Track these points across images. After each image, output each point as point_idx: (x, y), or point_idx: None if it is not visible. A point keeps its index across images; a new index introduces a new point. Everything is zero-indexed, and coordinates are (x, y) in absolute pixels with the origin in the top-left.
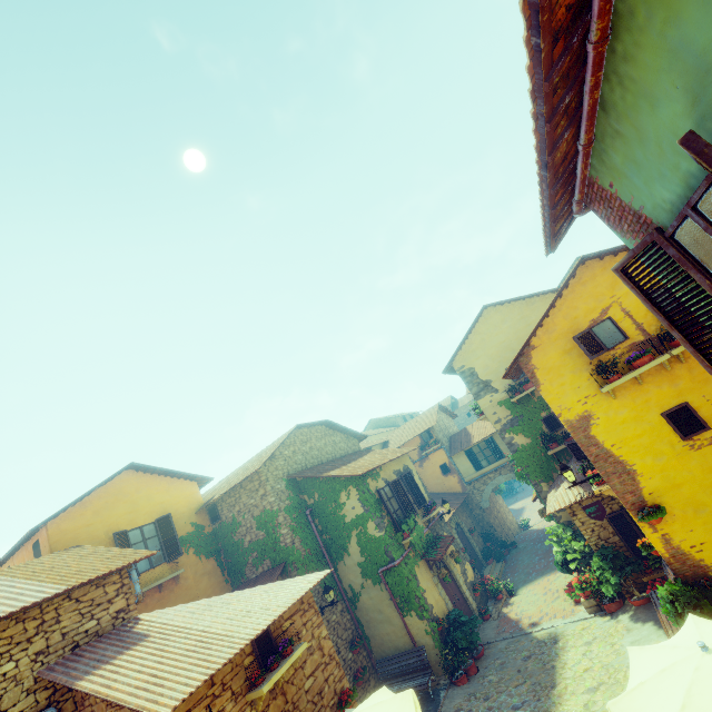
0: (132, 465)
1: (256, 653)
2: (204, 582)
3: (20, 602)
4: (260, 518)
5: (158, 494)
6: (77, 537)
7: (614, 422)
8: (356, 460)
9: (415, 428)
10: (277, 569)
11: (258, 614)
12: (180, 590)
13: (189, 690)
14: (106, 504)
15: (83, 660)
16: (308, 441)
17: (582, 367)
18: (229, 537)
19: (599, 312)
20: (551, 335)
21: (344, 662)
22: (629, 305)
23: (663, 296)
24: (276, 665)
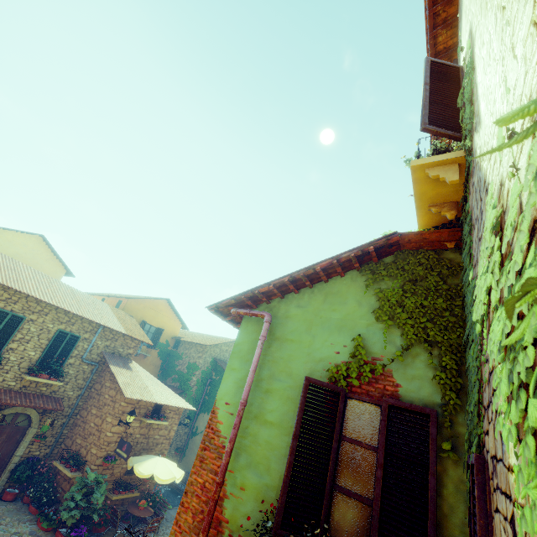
0: (168, 299)
1: (154, 408)
2: (151, 367)
3: (115, 327)
4: (191, 364)
5: (166, 318)
6: (133, 311)
7: None
8: None
9: None
10: (179, 390)
11: (164, 398)
12: (143, 362)
13: (135, 397)
14: (149, 306)
15: (114, 359)
16: None
17: None
18: (174, 359)
19: None
20: None
21: (169, 451)
22: None
23: None
24: (155, 419)
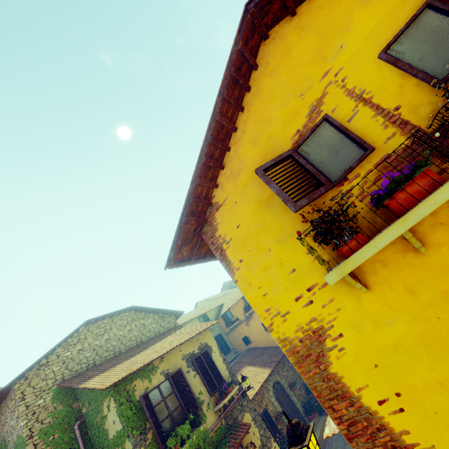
0: None
1: None
2: None
3: None
4: (16, 445)
5: None
6: None
7: (375, 345)
8: (150, 346)
9: (240, 292)
10: None
11: None
12: None
13: None
14: None
15: None
16: (106, 332)
17: (293, 229)
18: None
19: (305, 113)
20: (238, 179)
21: None
22: (360, 78)
23: (435, 27)
24: None
